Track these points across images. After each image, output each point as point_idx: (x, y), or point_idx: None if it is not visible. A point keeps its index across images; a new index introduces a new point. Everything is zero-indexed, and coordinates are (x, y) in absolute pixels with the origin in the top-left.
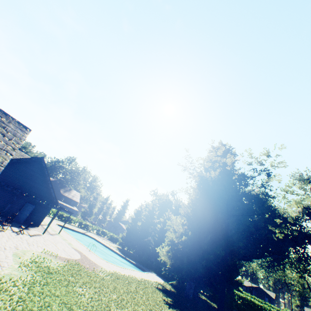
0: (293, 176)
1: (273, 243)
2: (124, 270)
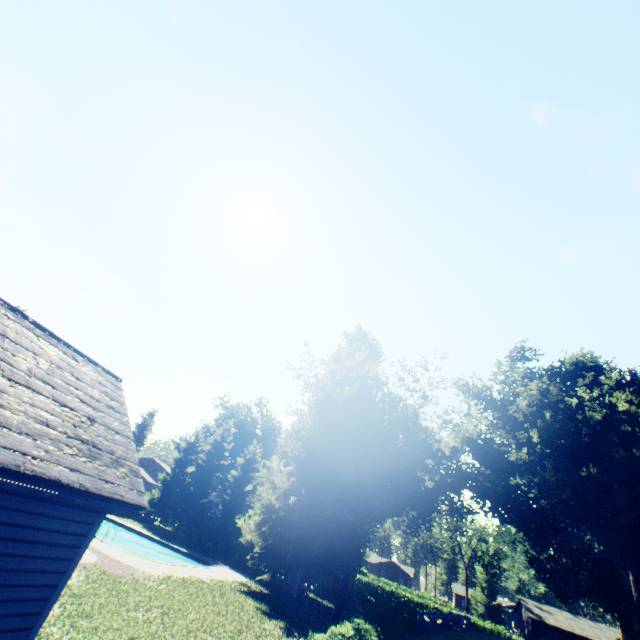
0: (456, 385)
1: (420, 489)
2: (179, 570)
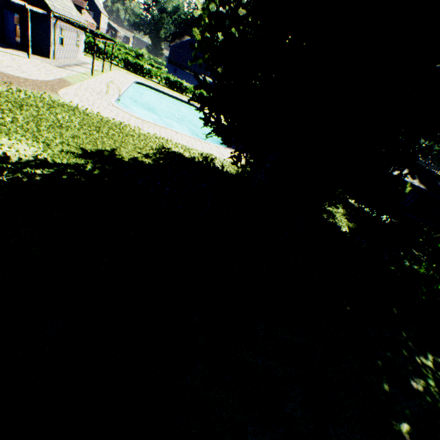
0: None
1: None
2: (133, 121)
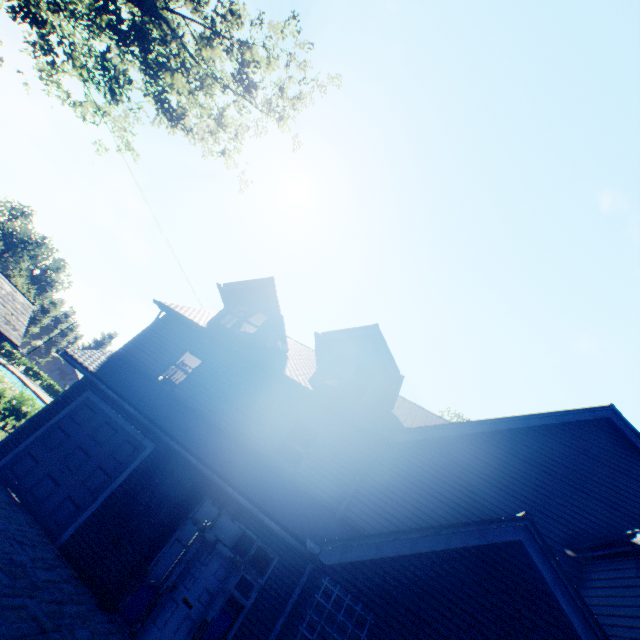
0: None
1: None
2: None
